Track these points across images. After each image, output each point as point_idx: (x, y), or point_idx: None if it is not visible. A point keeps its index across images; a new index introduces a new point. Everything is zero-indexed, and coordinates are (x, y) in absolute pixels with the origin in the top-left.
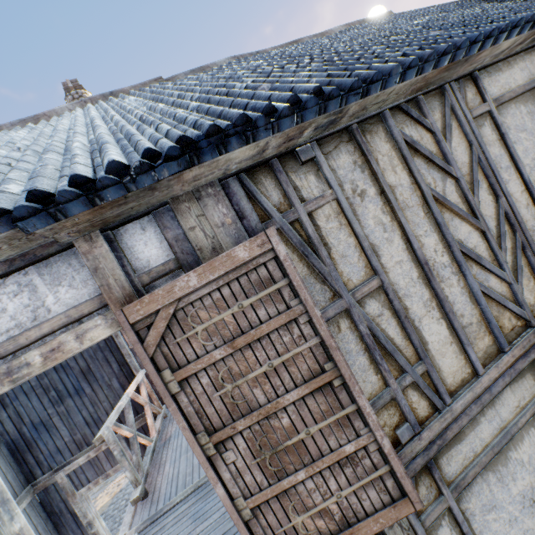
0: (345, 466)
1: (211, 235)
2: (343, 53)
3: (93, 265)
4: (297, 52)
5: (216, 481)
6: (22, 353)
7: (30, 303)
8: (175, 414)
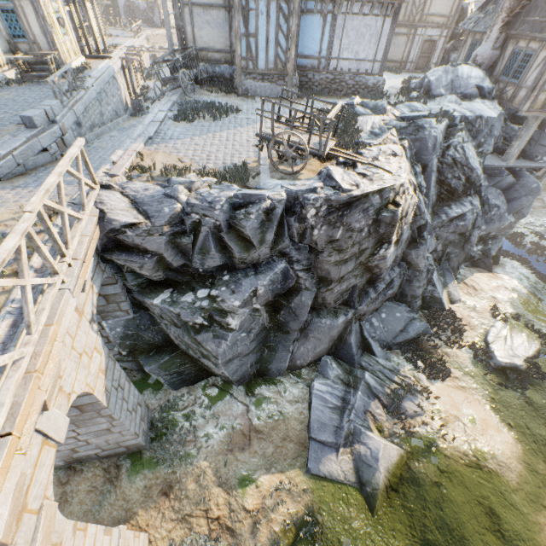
0: None
1: None
2: None
3: None
4: None
5: None
6: None
7: None
8: None
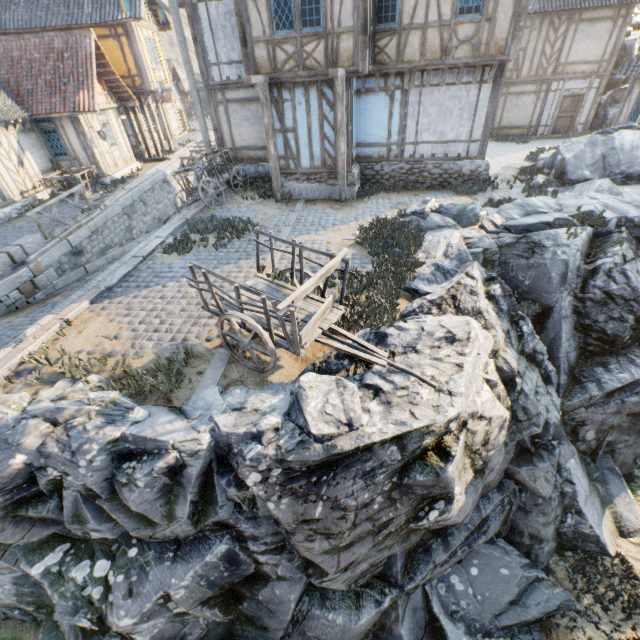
0: None
1: None
2: None
3: None
4: None
5: None
6: None
7: None
8: None
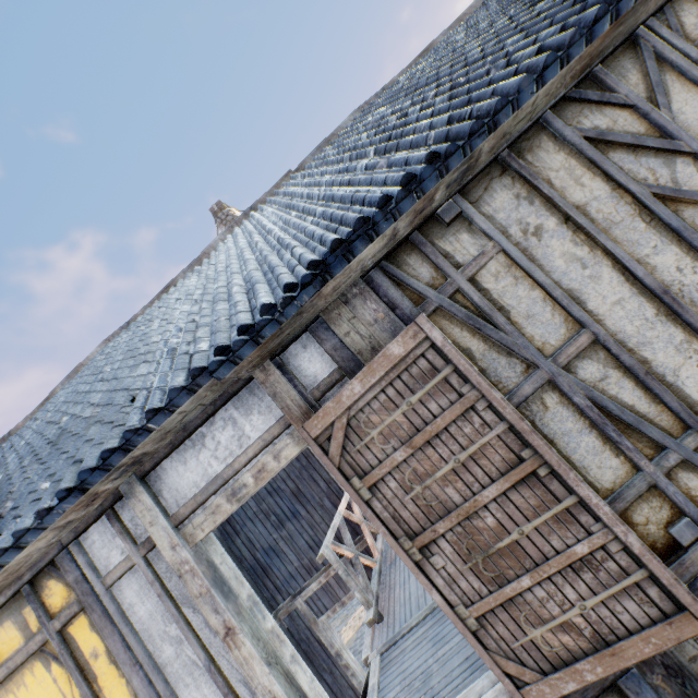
0: (581, 571)
1: (367, 335)
2: (475, 61)
3: (271, 391)
4: (424, 75)
5: (430, 587)
6: (239, 476)
7: (234, 433)
8: (373, 520)
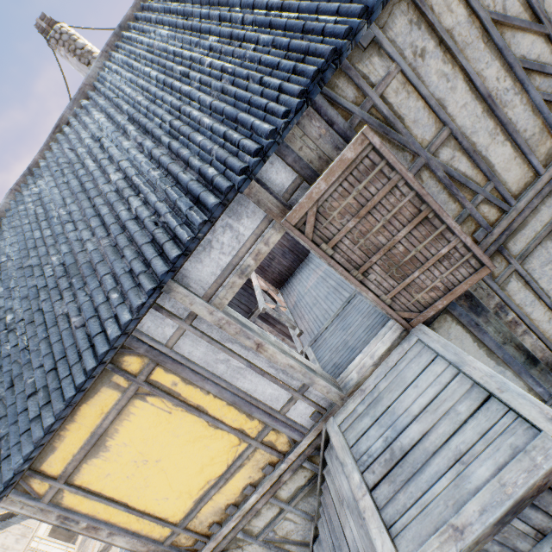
0: (443, 261)
1: (314, 148)
2: None
3: (255, 200)
4: None
5: (367, 291)
6: (242, 262)
7: (232, 235)
8: (335, 265)
